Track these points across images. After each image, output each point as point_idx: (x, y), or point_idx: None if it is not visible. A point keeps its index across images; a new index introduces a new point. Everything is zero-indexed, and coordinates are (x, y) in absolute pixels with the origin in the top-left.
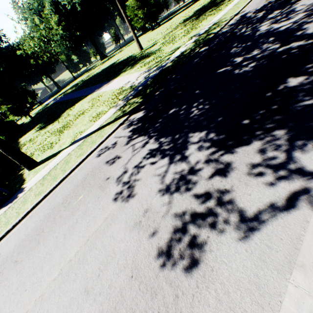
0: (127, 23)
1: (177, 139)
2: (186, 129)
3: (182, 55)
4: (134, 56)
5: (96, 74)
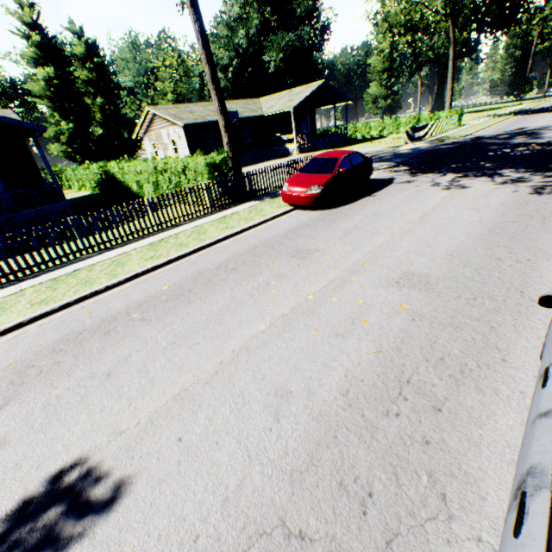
0: (418, 97)
1: None
2: None
3: (510, 112)
4: None
5: None
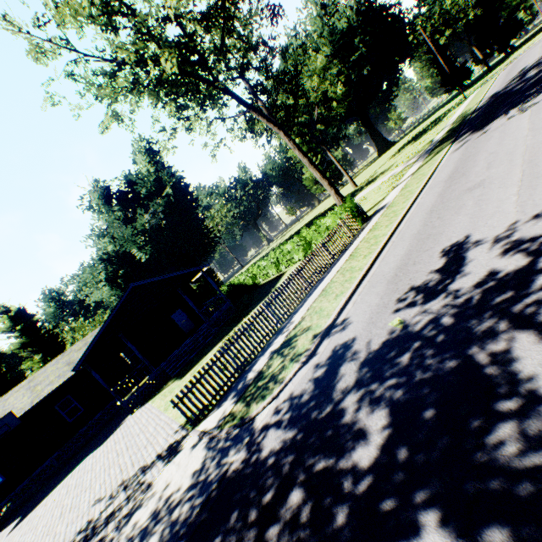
0: (338, 166)
1: (536, 93)
2: (538, 91)
3: (450, 129)
4: (351, 192)
5: (292, 235)
